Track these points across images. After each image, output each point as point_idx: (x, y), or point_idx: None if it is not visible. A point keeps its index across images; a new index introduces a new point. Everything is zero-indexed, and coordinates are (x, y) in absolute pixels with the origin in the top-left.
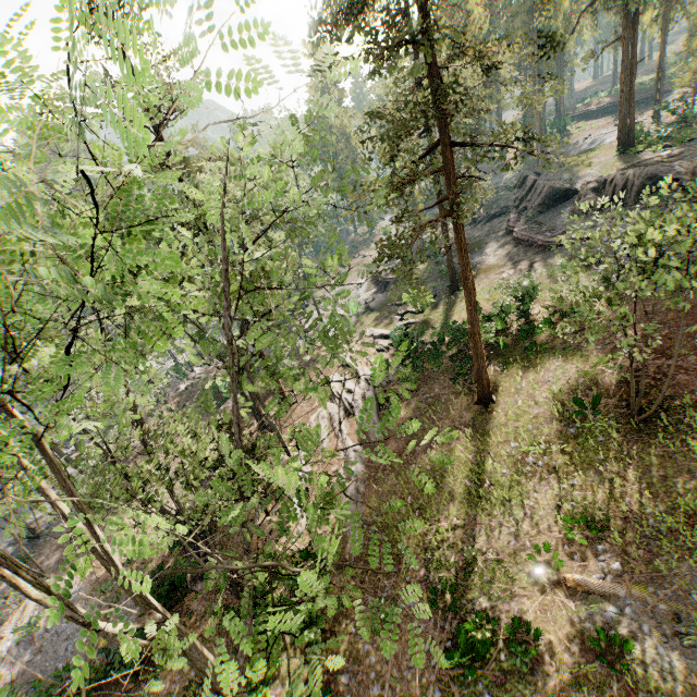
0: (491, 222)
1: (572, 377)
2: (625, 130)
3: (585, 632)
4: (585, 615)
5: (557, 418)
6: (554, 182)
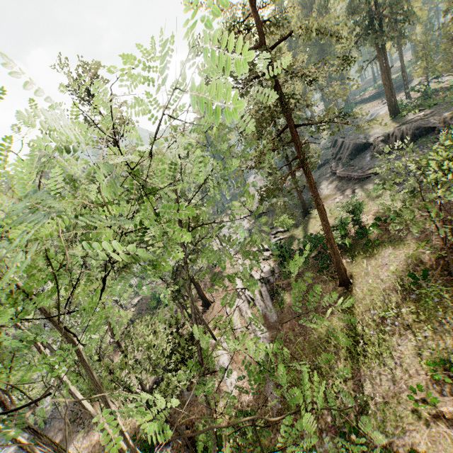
0: (320, 169)
1: (402, 259)
2: (392, 105)
3: None
4: None
5: (399, 289)
6: (356, 140)
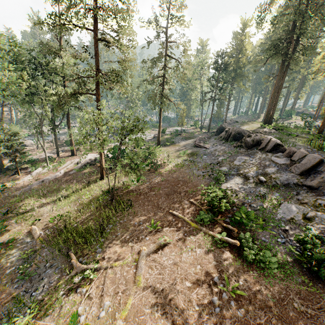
0: None
1: (126, 183)
2: (268, 116)
3: (15, 240)
4: (22, 237)
5: (103, 190)
6: (225, 124)
